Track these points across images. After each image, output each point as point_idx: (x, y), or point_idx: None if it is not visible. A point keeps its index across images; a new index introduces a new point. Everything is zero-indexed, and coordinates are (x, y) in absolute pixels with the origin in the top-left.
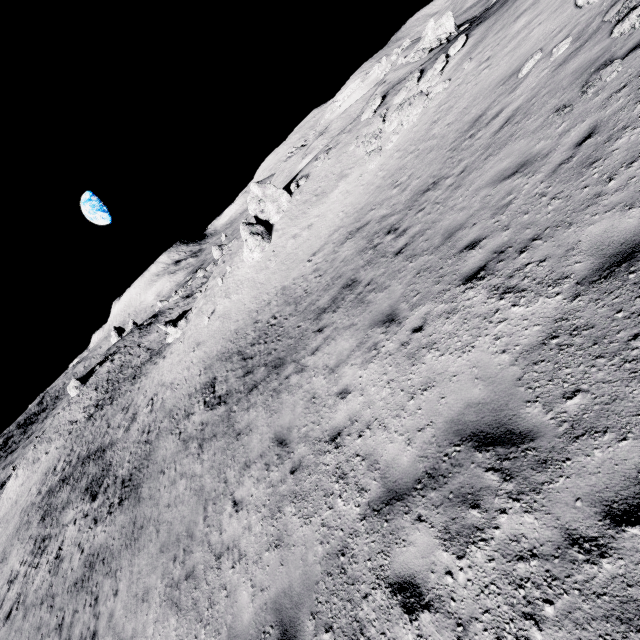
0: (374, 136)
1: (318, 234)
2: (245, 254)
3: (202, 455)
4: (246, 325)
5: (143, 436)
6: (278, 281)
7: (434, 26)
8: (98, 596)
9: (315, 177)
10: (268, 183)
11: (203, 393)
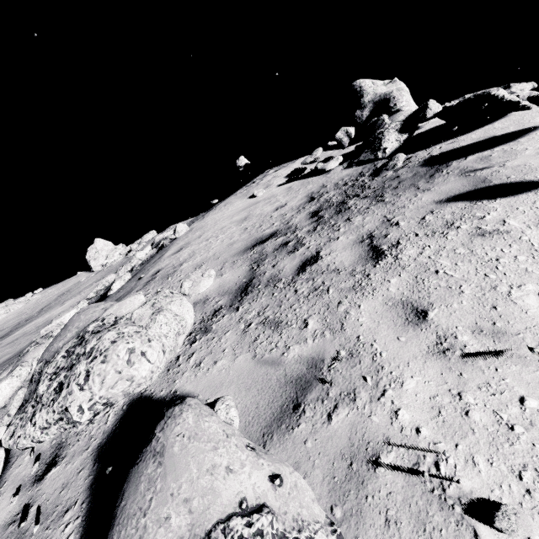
0: None
1: None
2: None
3: None
4: None
5: None
6: None
7: None
8: None
9: None
10: None
11: None
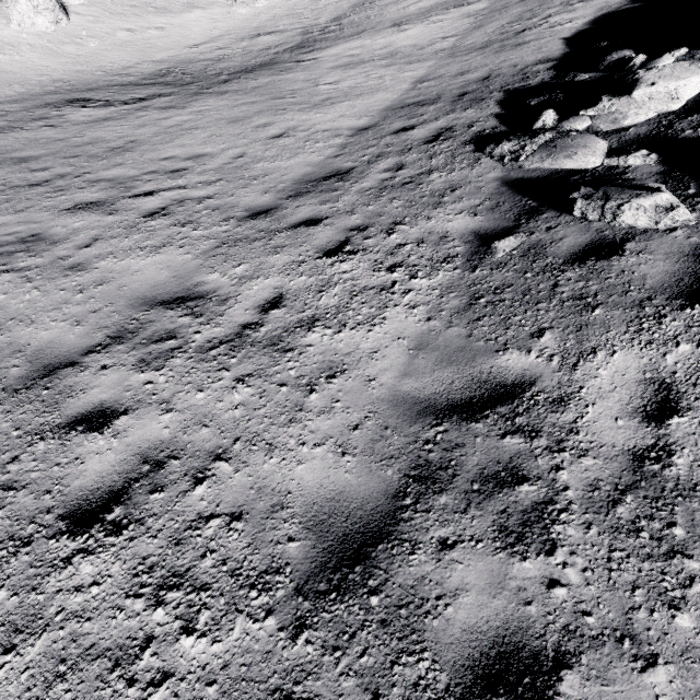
0: None
1: (186, 36)
2: (22, 6)
3: (193, 106)
4: (87, 78)
5: None
6: (128, 57)
7: None
8: (100, 179)
9: None
10: None
11: (60, 106)
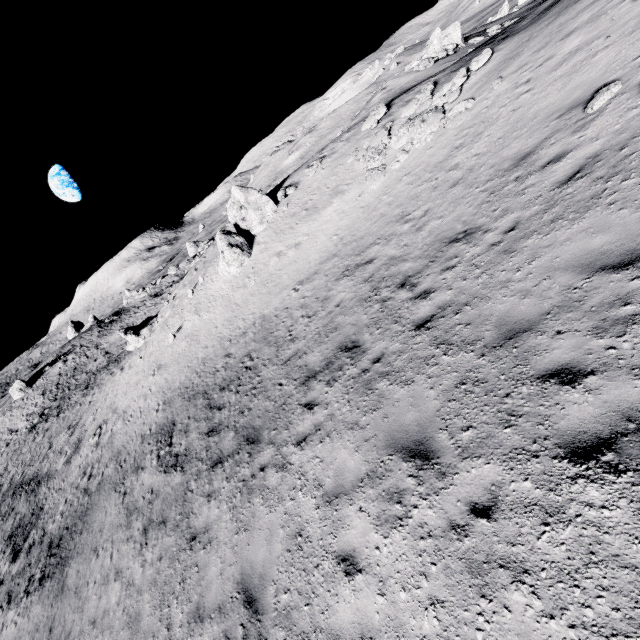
0: (378, 151)
1: (307, 257)
2: (221, 267)
3: (145, 550)
4: (216, 356)
5: (83, 480)
6: (257, 306)
7: (440, 35)
8: None
9: (306, 187)
10: (252, 188)
11: (158, 441)
